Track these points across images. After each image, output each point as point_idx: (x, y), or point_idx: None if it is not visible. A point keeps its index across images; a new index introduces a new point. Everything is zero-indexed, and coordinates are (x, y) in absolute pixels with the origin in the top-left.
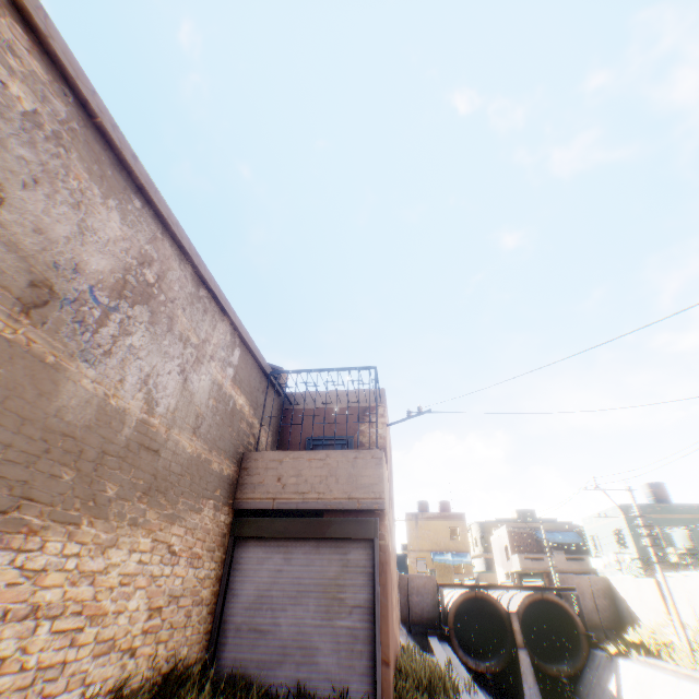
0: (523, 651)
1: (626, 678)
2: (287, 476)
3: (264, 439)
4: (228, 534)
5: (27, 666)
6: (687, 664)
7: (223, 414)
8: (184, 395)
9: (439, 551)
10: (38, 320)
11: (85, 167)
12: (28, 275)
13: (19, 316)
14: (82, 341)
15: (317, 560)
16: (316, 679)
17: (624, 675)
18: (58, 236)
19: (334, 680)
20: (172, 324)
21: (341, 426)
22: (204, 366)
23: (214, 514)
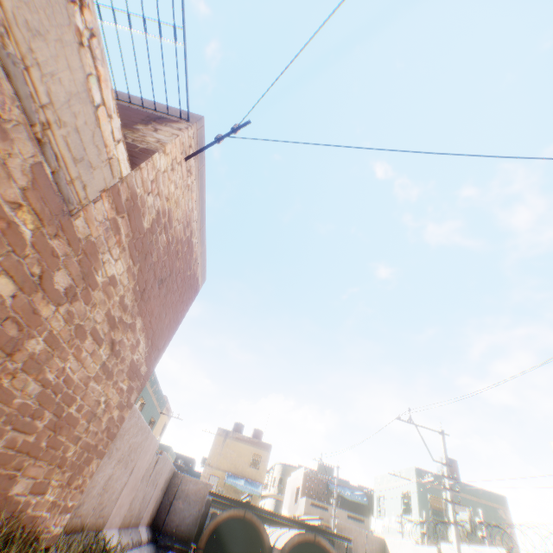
0: None
1: None
2: None
3: None
4: None
5: None
6: None
7: None
8: None
9: (235, 473)
10: None
11: None
12: None
13: None
14: None
15: None
16: None
17: None
18: None
19: None
20: None
21: None
22: None
23: None
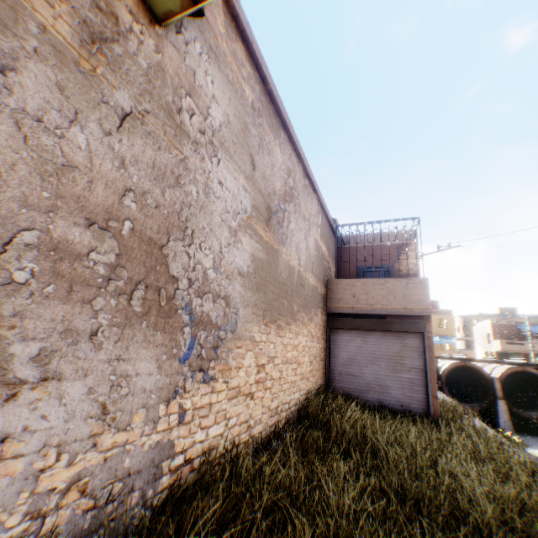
0: (501, 402)
1: None
2: (359, 294)
3: (332, 269)
4: (326, 326)
5: (288, 382)
6: None
7: (319, 258)
8: (307, 252)
9: None
10: (270, 228)
11: (267, 124)
12: (264, 205)
13: (266, 228)
14: (280, 233)
15: (384, 343)
16: (390, 401)
17: None
18: (267, 176)
19: (401, 402)
20: (299, 210)
21: (382, 258)
22: (311, 231)
23: (321, 316)
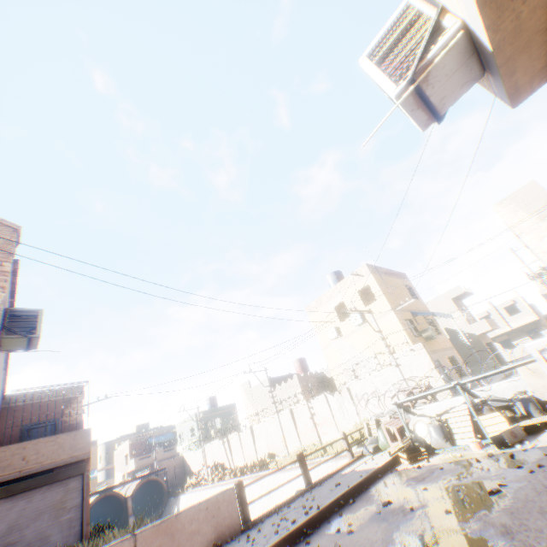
0: (132, 516)
1: (182, 503)
2: (31, 455)
3: None
4: None
5: None
6: (206, 483)
7: None
8: None
9: None
10: None
11: None
12: None
13: None
14: None
15: (50, 494)
16: None
17: (182, 502)
18: None
19: (61, 543)
20: None
21: (52, 413)
22: None
23: None
